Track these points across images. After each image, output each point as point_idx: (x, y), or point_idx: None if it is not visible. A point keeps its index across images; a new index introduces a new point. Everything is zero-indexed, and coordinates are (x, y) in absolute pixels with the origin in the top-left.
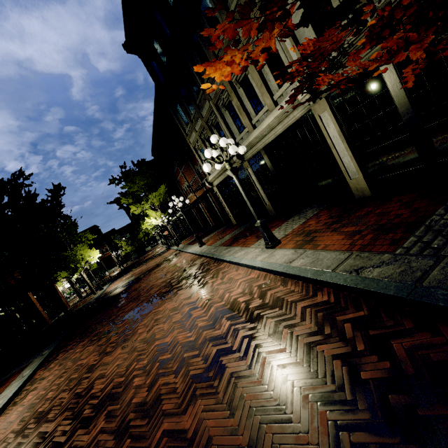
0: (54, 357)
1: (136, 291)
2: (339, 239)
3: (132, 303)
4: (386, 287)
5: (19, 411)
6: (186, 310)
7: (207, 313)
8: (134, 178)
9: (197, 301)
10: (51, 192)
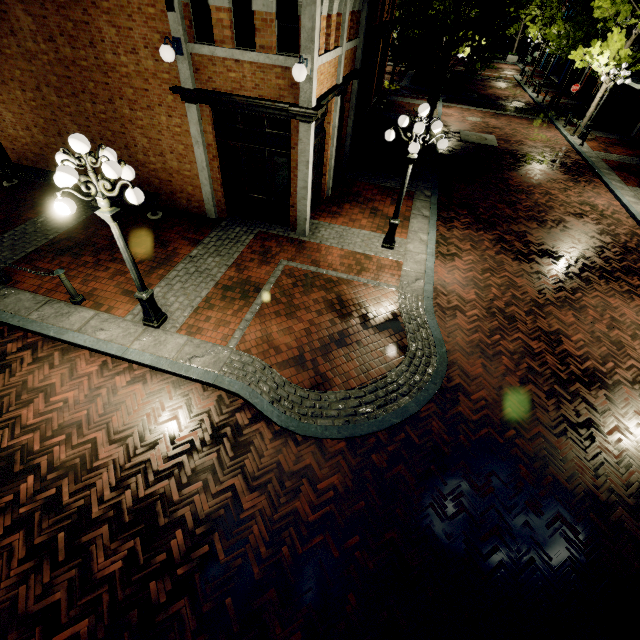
0: (446, 216)
1: (531, 201)
2: None
3: (539, 229)
4: None
5: (461, 276)
6: None
7: None
8: None
9: None
10: None
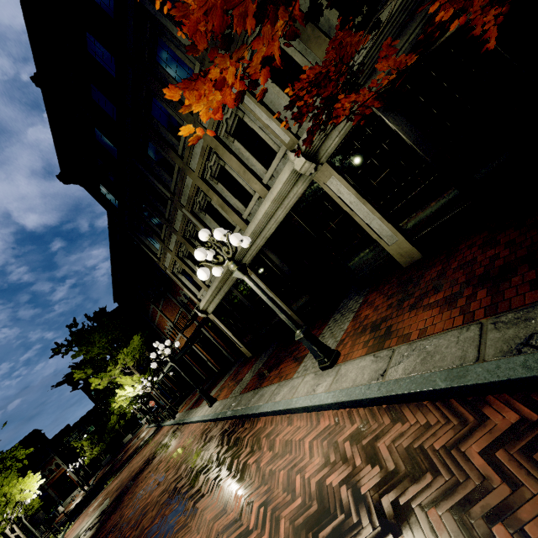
0: None
1: (116, 531)
2: (434, 315)
3: None
4: None
5: None
6: None
7: None
8: (91, 337)
9: (241, 515)
10: None
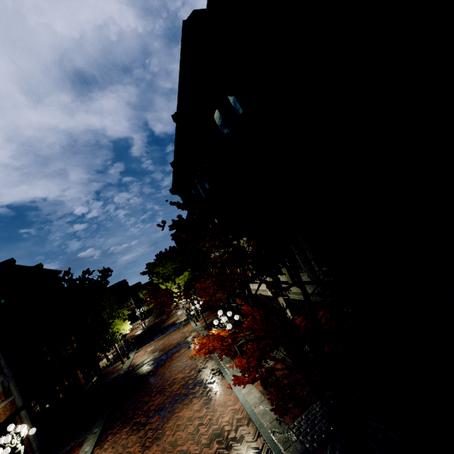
0: (104, 437)
1: (162, 380)
2: None
3: (159, 396)
4: (275, 449)
5: None
6: (196, 424)
7: (208, 432)
8: (165, 265)
9: (203, 417)
10: (101, 273)
